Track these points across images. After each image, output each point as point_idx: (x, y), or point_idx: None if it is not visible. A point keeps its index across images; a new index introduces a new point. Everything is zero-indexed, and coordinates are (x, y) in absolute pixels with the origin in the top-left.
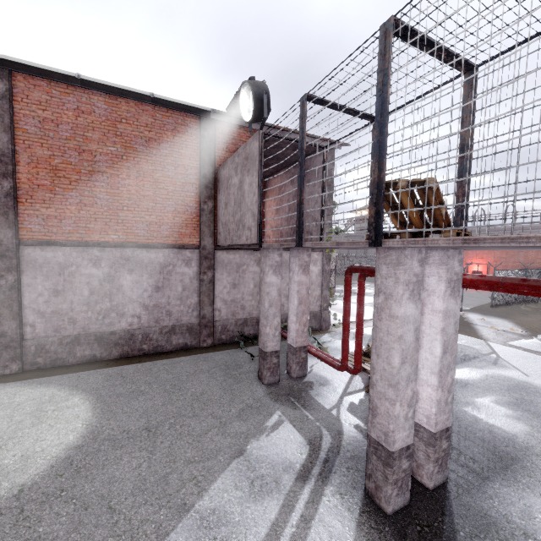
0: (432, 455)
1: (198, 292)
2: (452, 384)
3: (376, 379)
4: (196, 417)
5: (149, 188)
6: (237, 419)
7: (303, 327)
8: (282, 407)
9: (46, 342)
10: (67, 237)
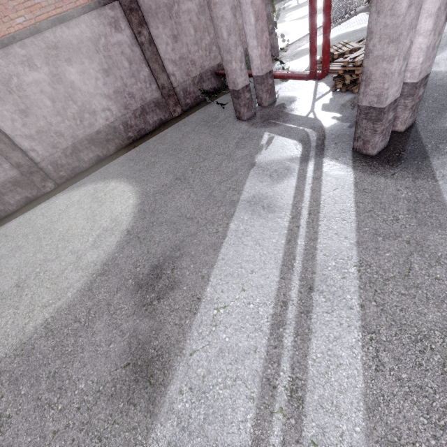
0: (410, 104)
1: (145, 62)
2: (444, 23)
3: (373, 45)
4: (206, 160)
5: None
6: (238, 149)
7: (265, 50)
8: (268, 129)
9: (55, 159)
10: None
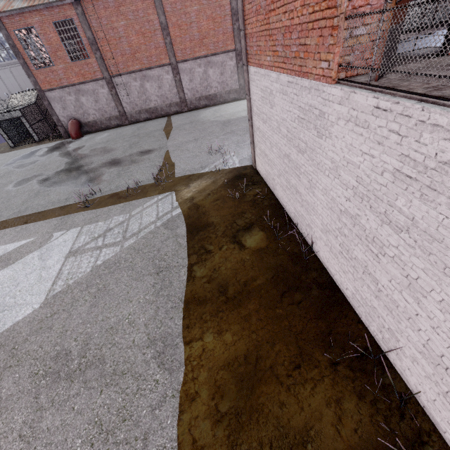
0: None
1: None
2: None
3: None
4: None
5: None
6: None
7: None
8: None
9: None
10: None
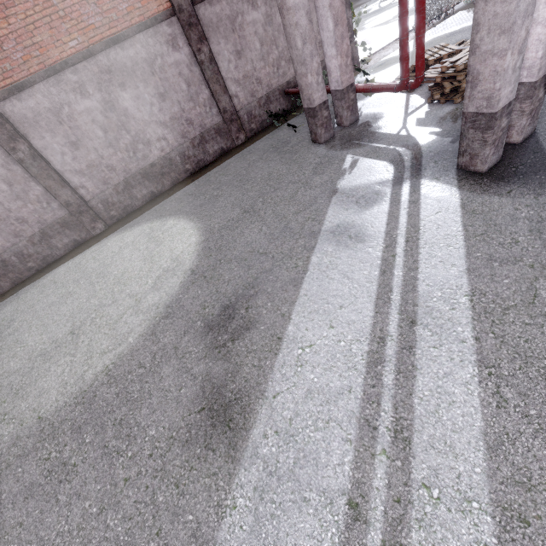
0: (527, 108)
1: (204, 83)
2: None
3: (481, 39)
4: (278, 189)
5: None
6: (315, 176)
7: (346, 59)
8: (351, 151)
9: (106, 197)
10: (27, 70)
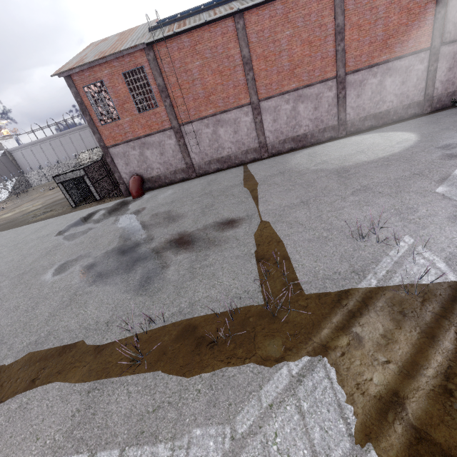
0: None
1: (425, 80)
2: None
3: None
4: None
5: (404, 18)
6: None
7: None
8: None
9: (354, 121)
10: (363, 65)
